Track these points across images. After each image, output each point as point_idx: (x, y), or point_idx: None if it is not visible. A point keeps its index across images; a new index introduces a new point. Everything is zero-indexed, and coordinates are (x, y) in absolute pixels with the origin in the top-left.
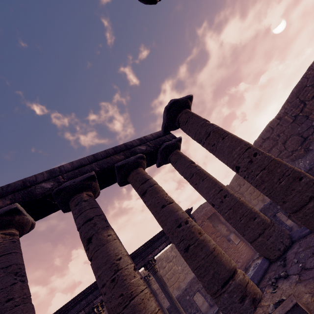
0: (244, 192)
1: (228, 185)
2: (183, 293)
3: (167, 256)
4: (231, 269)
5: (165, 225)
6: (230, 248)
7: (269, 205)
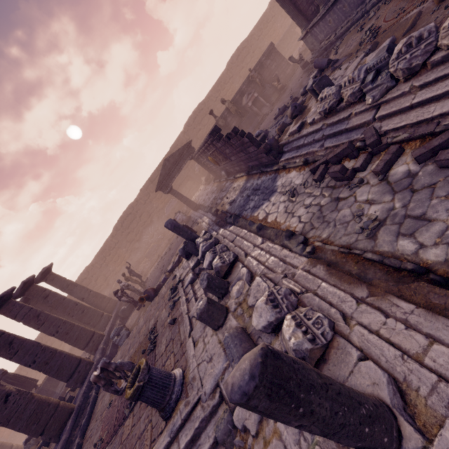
0: None
1: None
2: None
3: None
4: (11, 445)
5: None
6: None
7: None
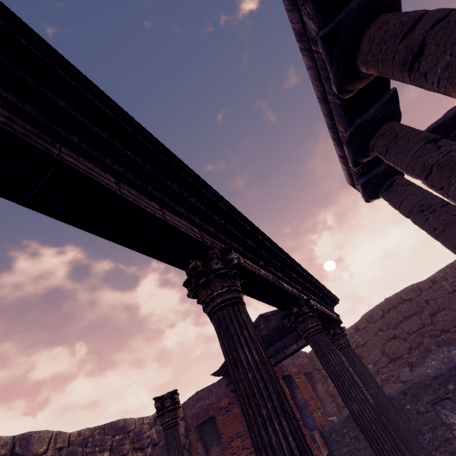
0: None
1: (307, 353)
2: None
3: (140, 430)
4: None
5: None
6: (316, 455)
7: (431, 380)
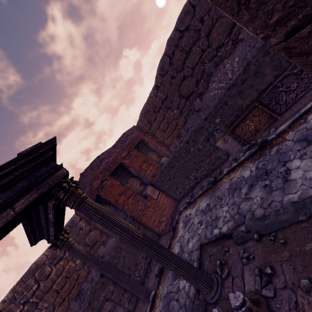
0: (156, 131)
1: (135, 126)
2: None
3: (52, 255)
4: None
5: None
6: (148, 207)
7: (203, 123)
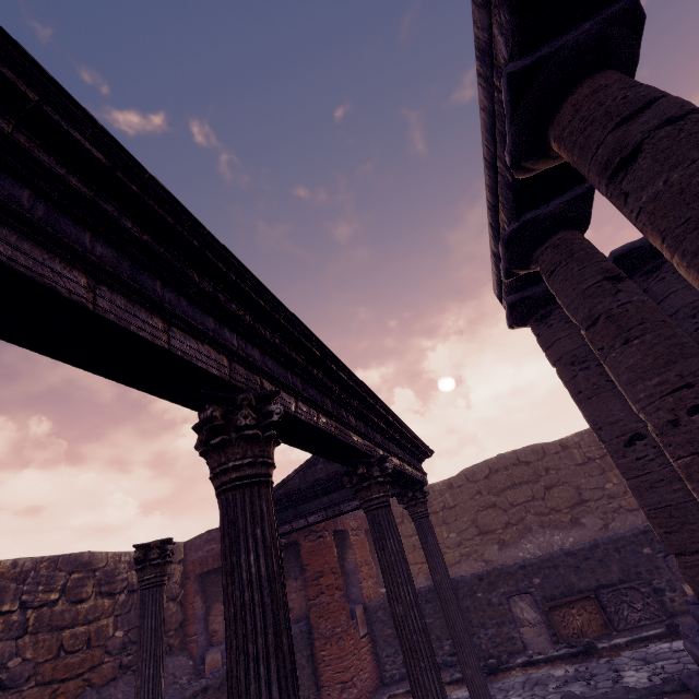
0: (402, 537)
1: None
2: (194, 698)
3: (113, 570)
4: None
5: (695, 355)
6: (350, 634)
7: (516, 569)
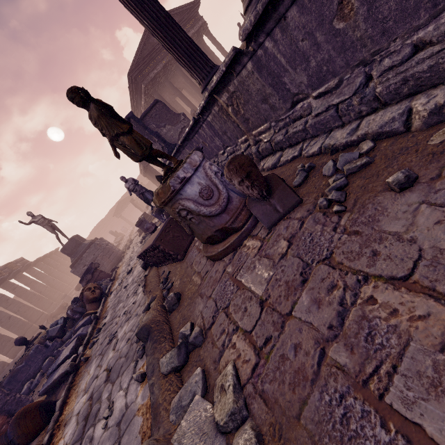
0: None
1: None
2: None
3: None
4: None
5: None
6: None
7: None
